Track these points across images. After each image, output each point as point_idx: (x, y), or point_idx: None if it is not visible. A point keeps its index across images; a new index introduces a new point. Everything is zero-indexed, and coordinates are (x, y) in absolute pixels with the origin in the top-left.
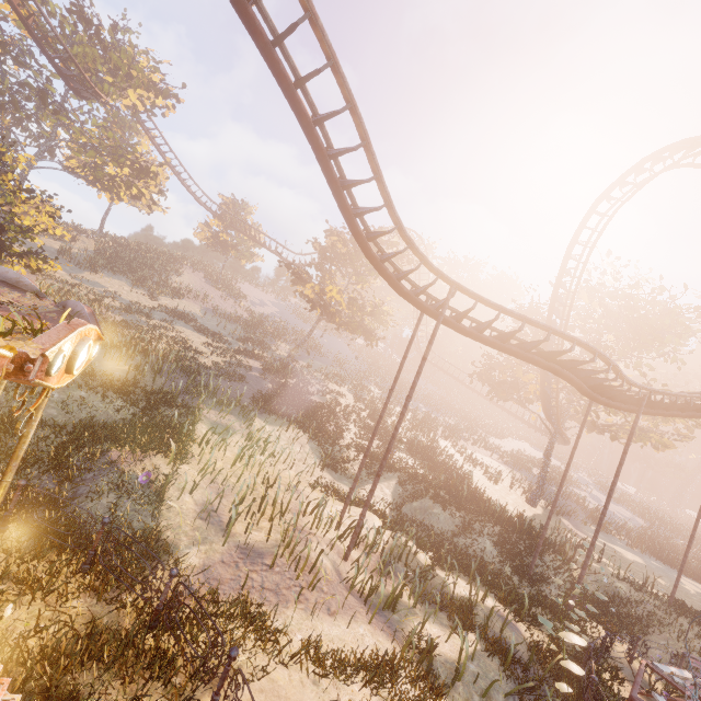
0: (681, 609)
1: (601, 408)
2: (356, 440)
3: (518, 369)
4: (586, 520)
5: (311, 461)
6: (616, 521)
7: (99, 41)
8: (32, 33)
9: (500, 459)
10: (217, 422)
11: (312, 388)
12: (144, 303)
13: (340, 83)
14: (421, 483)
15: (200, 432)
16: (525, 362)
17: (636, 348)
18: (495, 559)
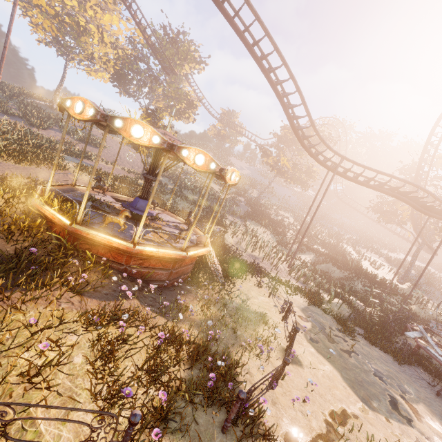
0: None
1: None
2: (294, 237)
3: (397, 203)
4: (441, 299)
5: (272, 242)
6: None
7: (175, 45)
8: (153, 52)
9: (385, 260)
10: (232, 220)
11: (271, 212)
12: (190, 170)
13: (294, 83)
14: (327, 258)
15: (227, 223)
16: None
17: None
18: (363, 291)
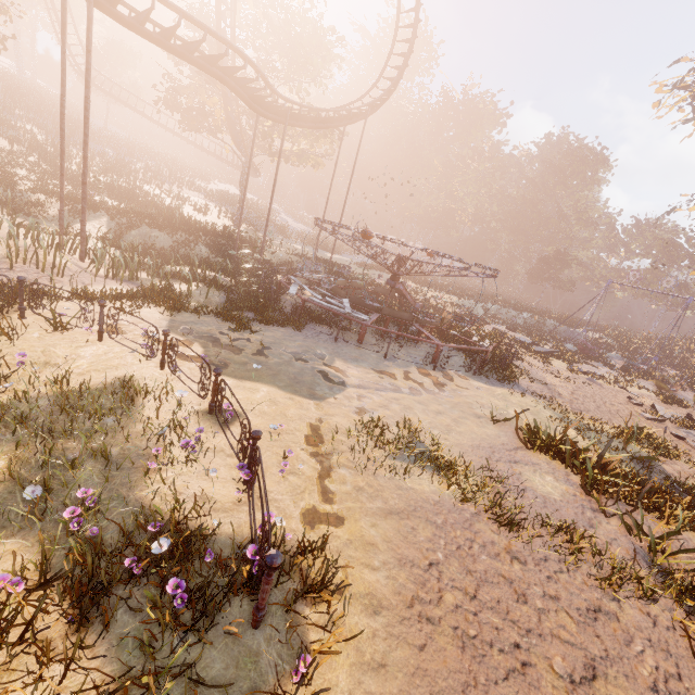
0: (319, 260)
1: (276, 133)
2: (39, 186)
3: (202, 92)
4: (277, 234)
5: None
6: (297, 233)
7: None
8: None
9: (207, 198)
10: None
11: None
12: None
13: None
14: (134, 216)
15: None
16: (205, 81)
17: (296, 71)
18: (210, 256)
